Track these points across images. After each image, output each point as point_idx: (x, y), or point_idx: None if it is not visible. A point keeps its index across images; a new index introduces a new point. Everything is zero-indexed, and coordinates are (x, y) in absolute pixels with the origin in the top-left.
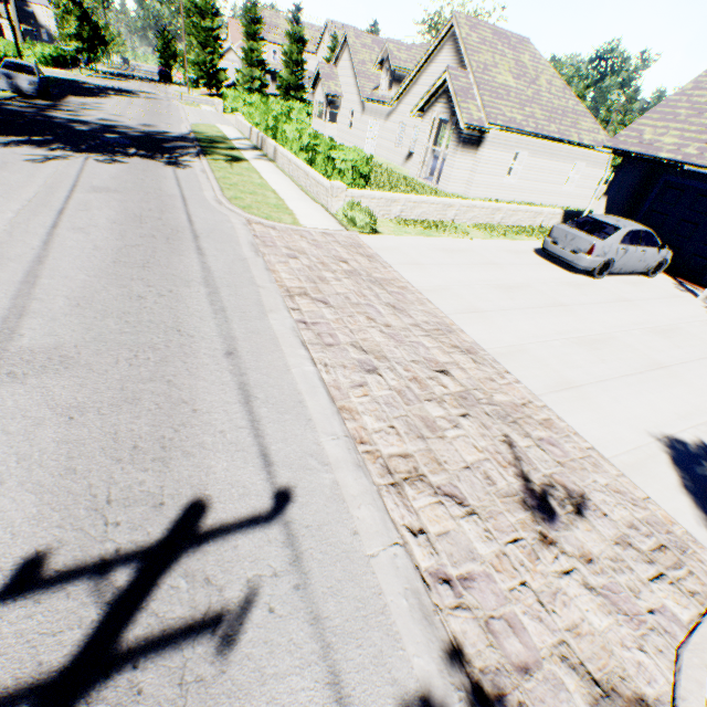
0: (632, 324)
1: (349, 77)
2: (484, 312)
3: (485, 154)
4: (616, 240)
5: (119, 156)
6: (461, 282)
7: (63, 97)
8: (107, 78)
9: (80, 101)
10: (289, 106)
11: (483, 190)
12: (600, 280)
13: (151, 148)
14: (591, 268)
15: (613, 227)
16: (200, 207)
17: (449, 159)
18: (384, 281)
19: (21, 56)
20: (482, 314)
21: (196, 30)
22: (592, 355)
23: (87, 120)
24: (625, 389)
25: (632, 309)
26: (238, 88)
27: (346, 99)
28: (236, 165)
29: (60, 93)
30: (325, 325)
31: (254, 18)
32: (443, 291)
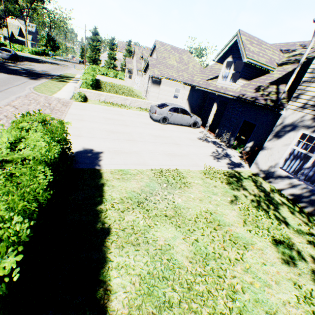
0: (148, 133)
1: (135, 63)
2: (84, 120)
3: (162, 87)
4: (167, 109)
5: (13, 75)
6: (93, 115)
7: (23, 61)
8: (55, 60)
9: (28, 63)
10: (117, 73)
11: (164, 101)
12: (165, 125)
13: (32, 75)
14: (158, 119)
15: (167, 105)
16: (19, 87)
17: (150, 89)
18: (57, 109)
19: (11, 47)
20: (82, 121)
21: (90, 46)
22: (107, 134)
23: (20, 67)
24: (101, 140)
25: (159, 131)
26: (105, 67)
27: (134, 70)
28: (60, 82)
29: (24, 60)
30: (5, 111)
31: (113, 43)
32: (78, 115)
